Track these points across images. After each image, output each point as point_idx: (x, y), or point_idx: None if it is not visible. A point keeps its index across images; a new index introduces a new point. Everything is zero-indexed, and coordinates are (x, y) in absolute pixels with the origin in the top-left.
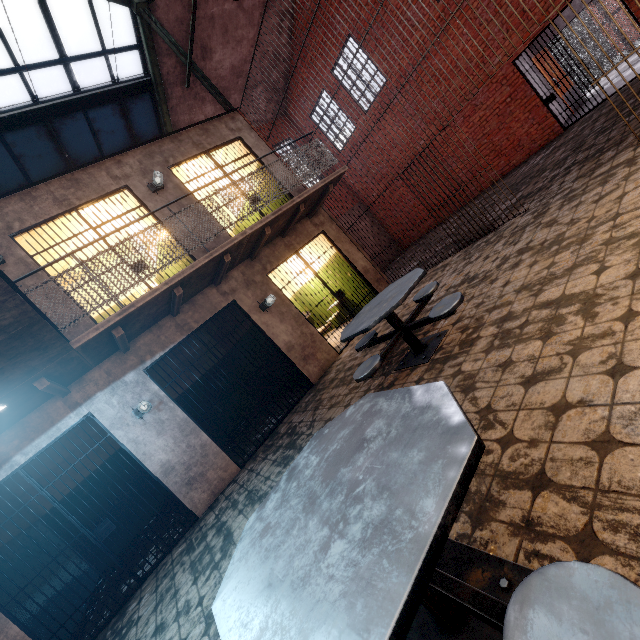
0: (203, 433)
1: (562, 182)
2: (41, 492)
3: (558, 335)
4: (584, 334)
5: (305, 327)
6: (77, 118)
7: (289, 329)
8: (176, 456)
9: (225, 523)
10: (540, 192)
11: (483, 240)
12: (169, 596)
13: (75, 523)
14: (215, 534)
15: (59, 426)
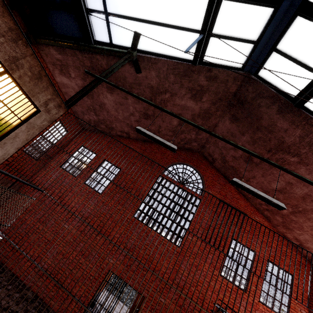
0: None
1: None
2: None
3: None
4: None
5: None
6: None
7: None
8: None
9: None
10: None
11: None
12: None
13: None
14: None
15: None
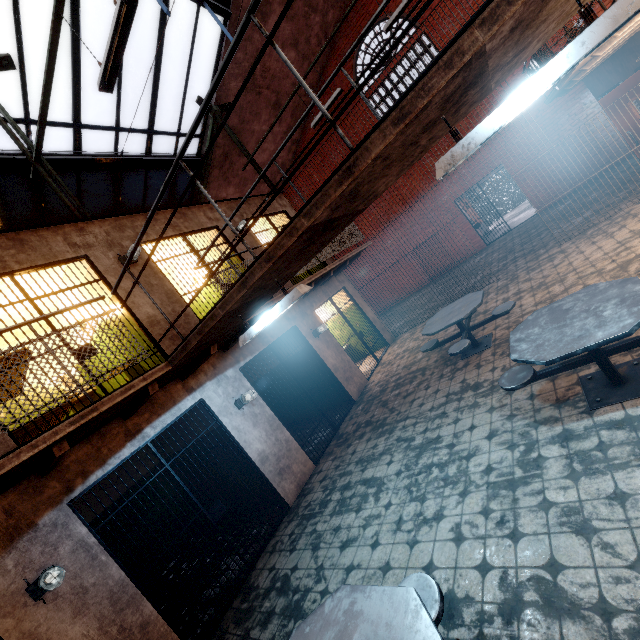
0: (286, 430)
1: (516, 265)
2: (167, 466)
3: None
4: None
5: (343, 355)
6: (139, 173)
7: (333, 355)
8: (268, 447)
9: (349, 482)
10: (500, 271)
11: None
12: (328, 535)
13: (196, 500)
14: (343, 491)
15: (180, 406)
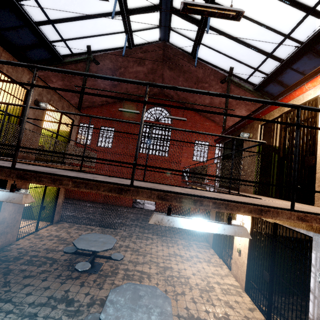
0: None
1: (135, 229)
2: None
3: (143, 282)
4: (149, 284)
5: (19, 215)
6: (19, 20)
7: (12, 211)
8: None
9: None
10: (128, 226)
11: (110, 230)
12: None
13: None
14: None
15: None
